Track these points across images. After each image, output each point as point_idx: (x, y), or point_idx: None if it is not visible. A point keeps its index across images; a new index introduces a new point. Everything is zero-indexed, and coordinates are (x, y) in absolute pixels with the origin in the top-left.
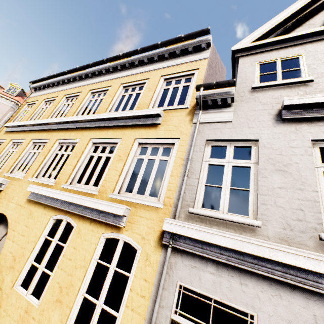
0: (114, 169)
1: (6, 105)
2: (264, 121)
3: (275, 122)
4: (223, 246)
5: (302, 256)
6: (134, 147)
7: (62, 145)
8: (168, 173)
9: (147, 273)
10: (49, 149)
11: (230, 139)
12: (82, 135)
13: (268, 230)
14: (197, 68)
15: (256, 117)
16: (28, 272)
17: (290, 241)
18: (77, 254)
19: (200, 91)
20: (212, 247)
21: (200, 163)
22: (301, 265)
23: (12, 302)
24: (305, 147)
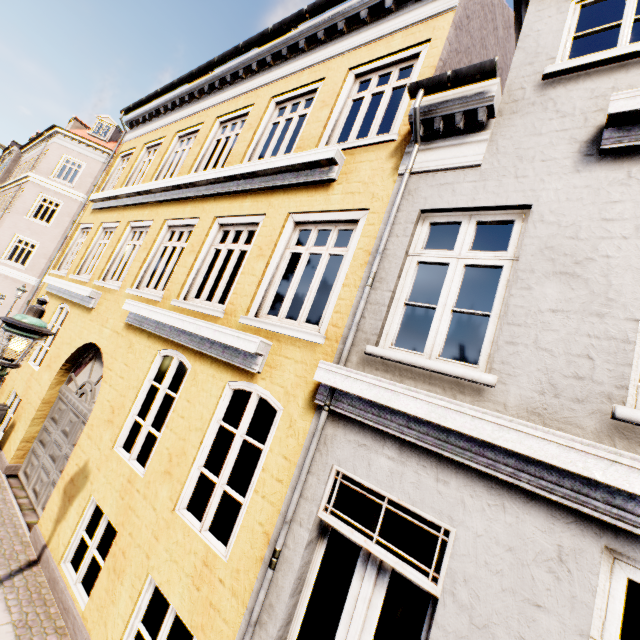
0: (250, 273)
1: (95, 161)
2: (554, 159)
3: (580, 160)
4: (411, 414)
5: (556, 444)
6: (286, 230)
7: (173, 230)
8: (340, 280)
9: (289, 448)
10: (153, 238)
11: (470, 208)
12: (203, 211)
13: (507, 392)
14: (428, 39)
15: (538, 150)
16: (132, 430)
17: (548, 416)
18: (192, 411)
19: (417, 98)
20: (395, 416)
21: (401, 261)
22: (548, 459)
23: (113, 467)
24: (639, 218)
